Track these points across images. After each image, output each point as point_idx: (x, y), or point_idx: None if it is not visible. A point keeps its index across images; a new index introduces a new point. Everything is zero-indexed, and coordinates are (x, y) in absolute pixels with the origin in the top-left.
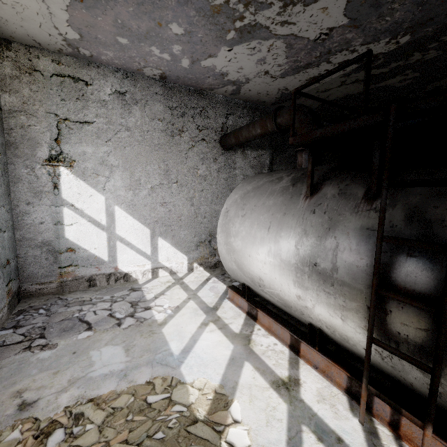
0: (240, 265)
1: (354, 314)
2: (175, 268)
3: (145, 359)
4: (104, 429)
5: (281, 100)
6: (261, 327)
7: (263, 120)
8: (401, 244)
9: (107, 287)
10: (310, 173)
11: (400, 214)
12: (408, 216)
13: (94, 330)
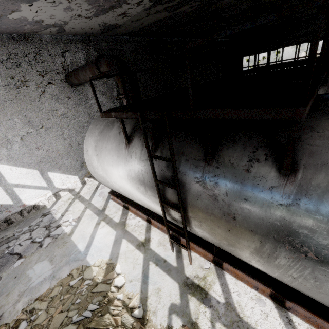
0: (108, 184)
1: (160, 210)
2: (72, 187)
3: (64, 262)
4: (49, 310)
5: (106, 30)
6: (132, 213)
7: (91, 67)
8: (162, 184)
9: (23, 220)
10: (123, 130)
11: (164, 163)
12: (167, 165)
13: (24, 256)
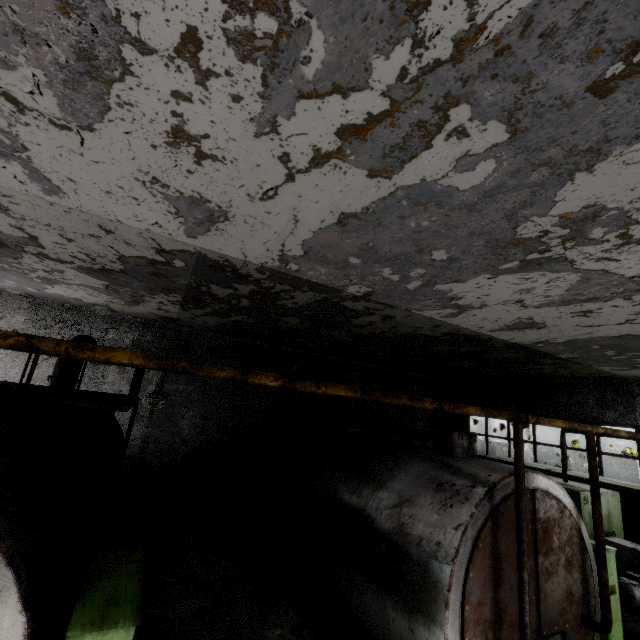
0: None
1: None
2: None
3: None
4: None
5: (169, 320)
6: None
7: None
8: None
9: None
10: None
11: None
12: None
13: None
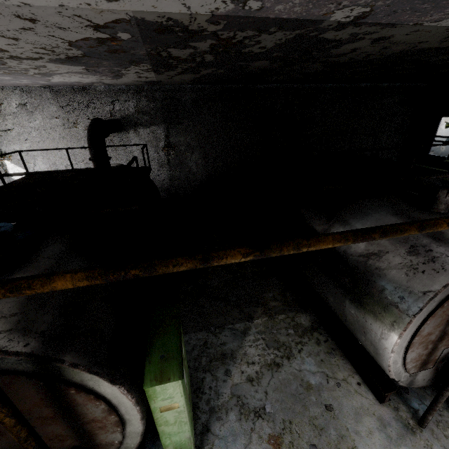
0: None
1: None
2: None
3: None
4: None
5: (153, 83)
6: None
7: None
8: None
9: None
10: None
11: None
12: None
13: None
